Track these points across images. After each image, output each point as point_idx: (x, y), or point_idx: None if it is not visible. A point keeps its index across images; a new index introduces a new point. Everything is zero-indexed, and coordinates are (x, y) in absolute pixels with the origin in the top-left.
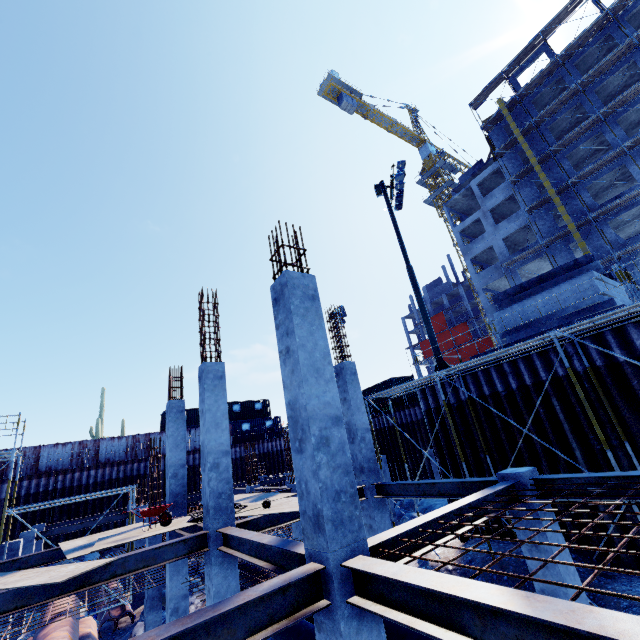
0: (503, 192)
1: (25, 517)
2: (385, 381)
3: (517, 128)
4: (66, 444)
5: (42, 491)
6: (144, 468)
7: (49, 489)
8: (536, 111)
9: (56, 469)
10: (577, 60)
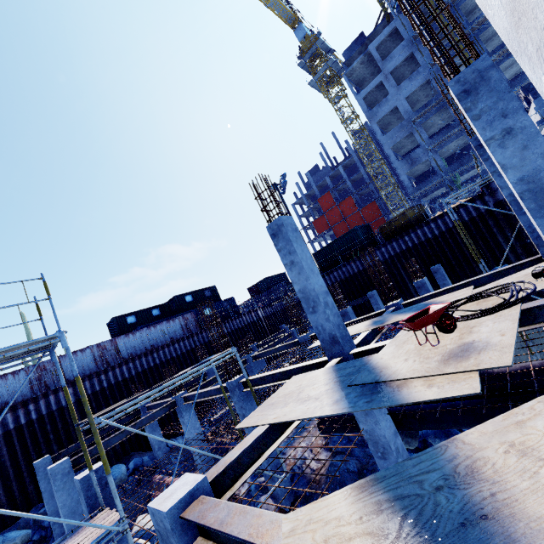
0: (402, 52)
1: (2, 463)
2: (348, 232)
3: None
4: (17, 372)
5: (13, 428)
6: (127, 371)
7: (22, 423)
8: None
9: (15, 402)
10: None
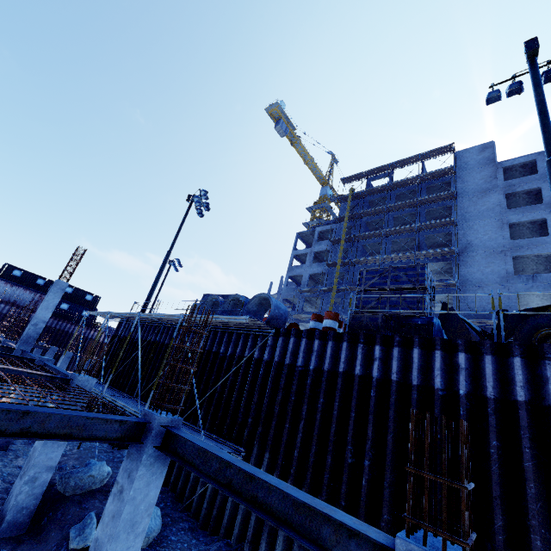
0: (326, 245)
1: None
2: None
3: (348, 211)
4: None
5: None
6: None
7: None
8: (367, 208)
9: None
10: (398, 193)
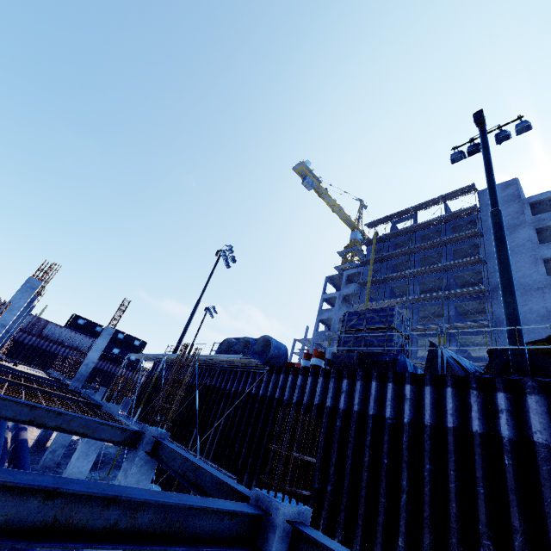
0: (354, 288)
1: None
2: None
3: (373, 254)
4: None
5: None
6: (29, 340)
7: None
8: (392, 250)
9: None
10: (423, 234)
